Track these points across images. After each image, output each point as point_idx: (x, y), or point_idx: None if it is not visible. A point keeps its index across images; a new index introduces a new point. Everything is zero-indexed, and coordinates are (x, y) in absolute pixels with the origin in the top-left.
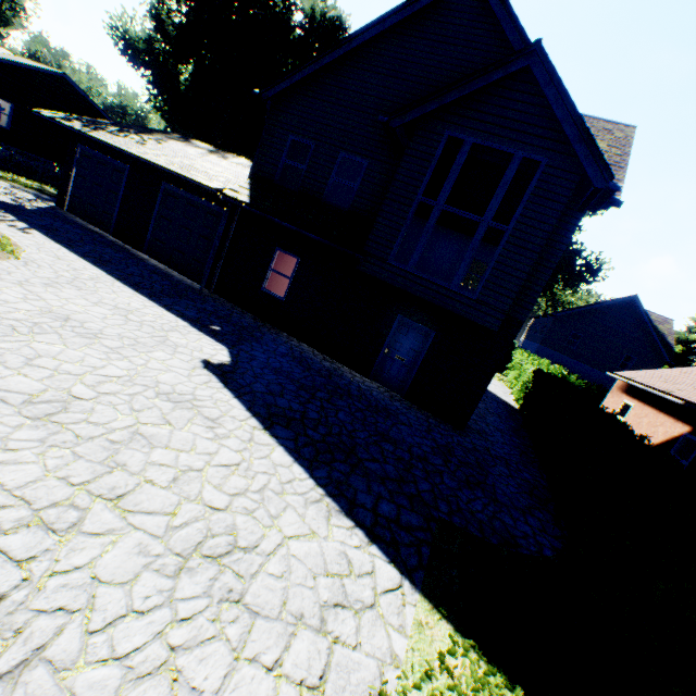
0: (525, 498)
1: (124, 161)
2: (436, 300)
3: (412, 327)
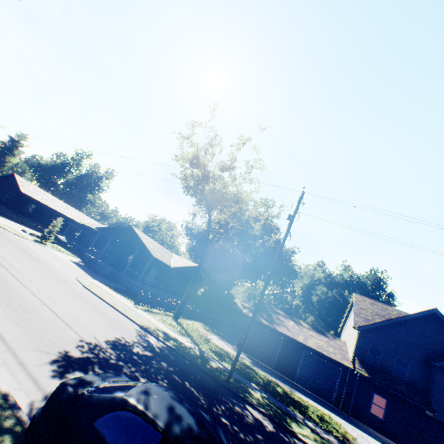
0: None
1: (280, 335)
2: None
3: None
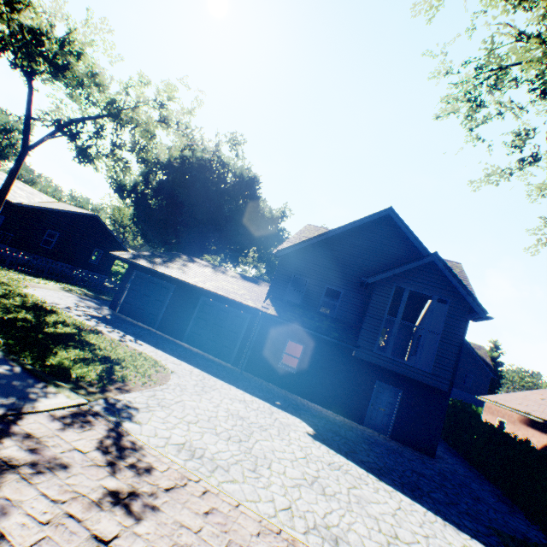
0: (502, 504)
1: (171, 282)
2: (407, 374)
3: (386, 388)
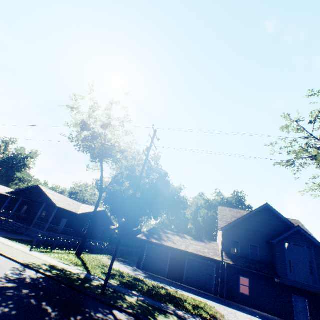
0: None
1: (168, 249)
2: (309, 289)
3: (298, 298)
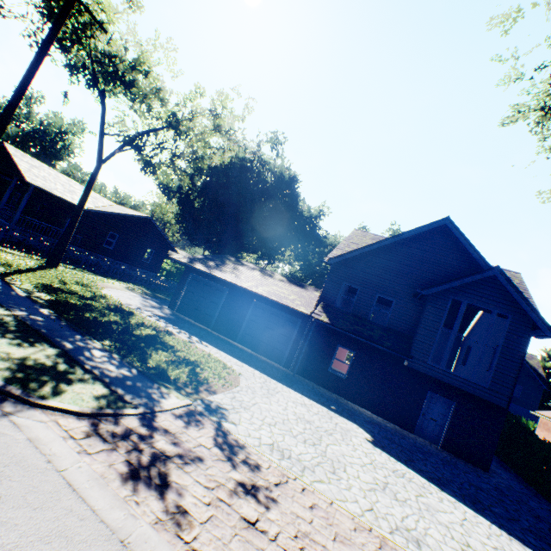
0: None
1: (225, 285)
2: (463, 387)
3: (438, 399)
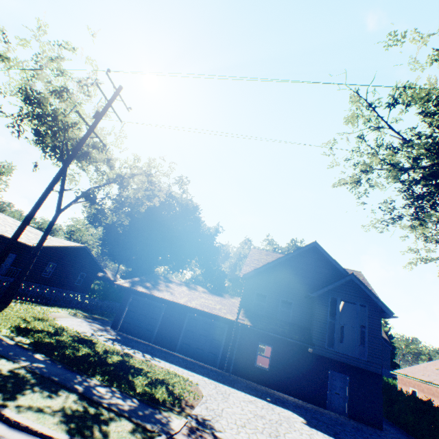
0: None
1: (163, 302)
2: (352, 363)
3: (337, 375)
